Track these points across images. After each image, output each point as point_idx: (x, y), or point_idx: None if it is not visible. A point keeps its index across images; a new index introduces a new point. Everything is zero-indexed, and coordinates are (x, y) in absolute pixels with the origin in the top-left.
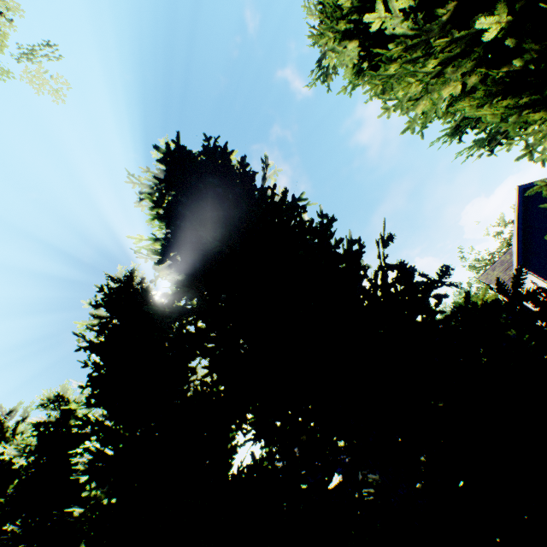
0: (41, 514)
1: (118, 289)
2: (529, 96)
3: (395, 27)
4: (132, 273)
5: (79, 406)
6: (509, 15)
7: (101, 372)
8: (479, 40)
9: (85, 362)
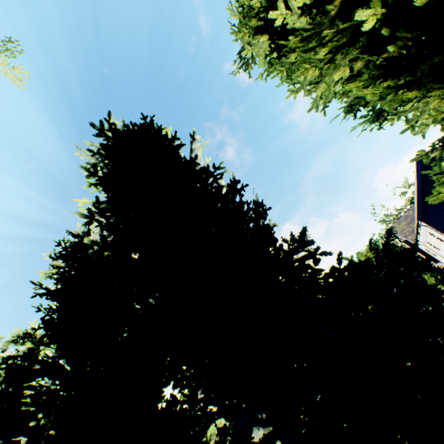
0: (4, 438)
1: (76, 243)
2: (406, 78)
3: (295, 22)
4: (89, 229)
5: (33, 345)
6: (386, 9)
7: (52, 315)
8: (361, 31)
9: (38, 307)
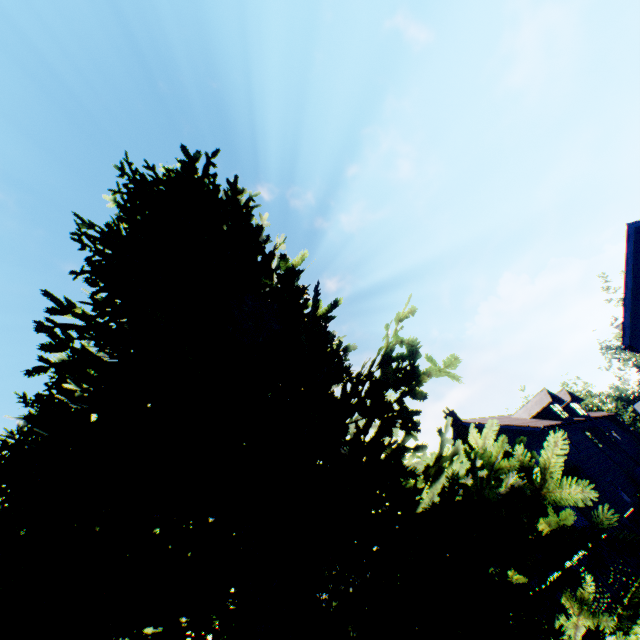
0: None
1: None
2: None
3: None
4: None
5: None
6: None
7: None
8: None
9: None
